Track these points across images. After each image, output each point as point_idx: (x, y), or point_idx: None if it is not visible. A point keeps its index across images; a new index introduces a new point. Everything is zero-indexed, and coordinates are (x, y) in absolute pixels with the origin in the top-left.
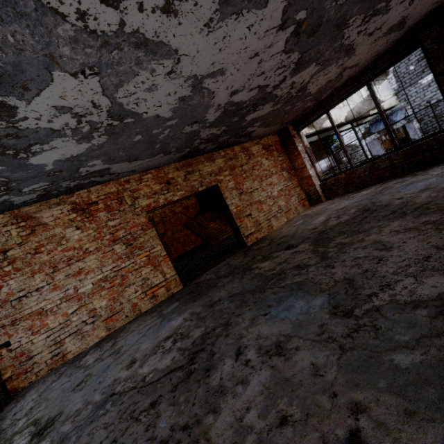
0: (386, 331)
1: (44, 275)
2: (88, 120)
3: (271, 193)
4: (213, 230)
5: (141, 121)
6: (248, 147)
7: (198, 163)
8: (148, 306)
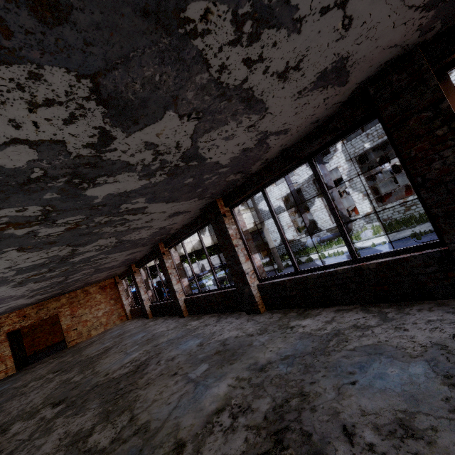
0: None
1: None
2: None
3: (97, 314)
4: None
5: None
6: (88, 289)
7: (48, 303)
8: None
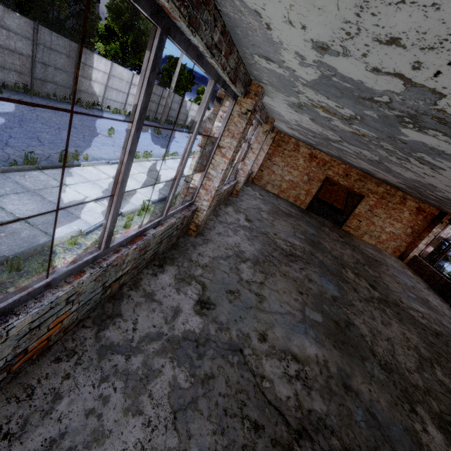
0: (311, 236)
1: (284, 164)
2: (332, 153)
3: (385, 227)
4: None
5: (347, 161)
6: (408, 199)
7: (370, 180)
8: (291, 201)
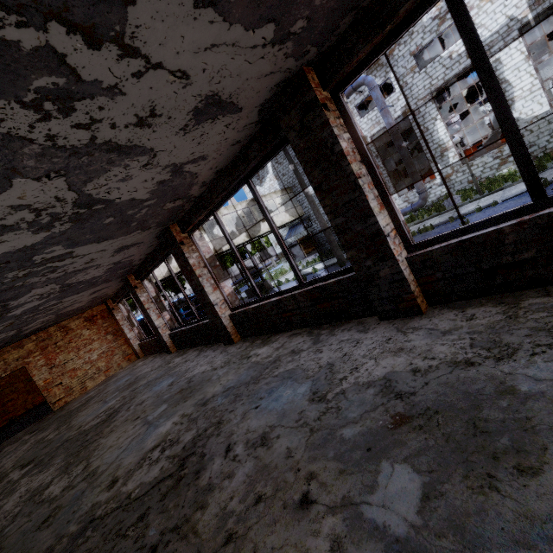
0: None
1: None
2: None
3: (90, 358)
4: None
5: None
6: (67, 324)
7: (4, 353)
8: None
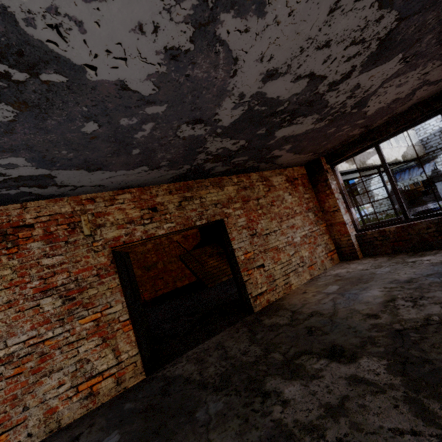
0: None
1: None
2: None
3: (292, 238)
4: (211, 269)
5: (86, 87)
6: (269, 176)
7: (201, 187)
8: (77, 413)
